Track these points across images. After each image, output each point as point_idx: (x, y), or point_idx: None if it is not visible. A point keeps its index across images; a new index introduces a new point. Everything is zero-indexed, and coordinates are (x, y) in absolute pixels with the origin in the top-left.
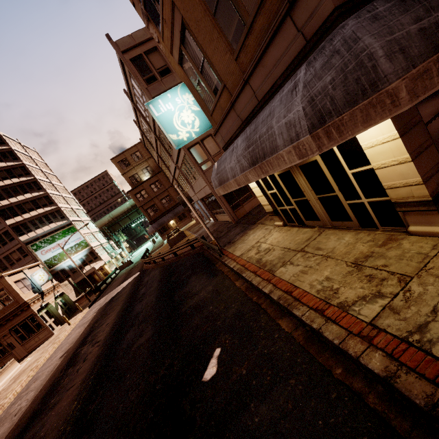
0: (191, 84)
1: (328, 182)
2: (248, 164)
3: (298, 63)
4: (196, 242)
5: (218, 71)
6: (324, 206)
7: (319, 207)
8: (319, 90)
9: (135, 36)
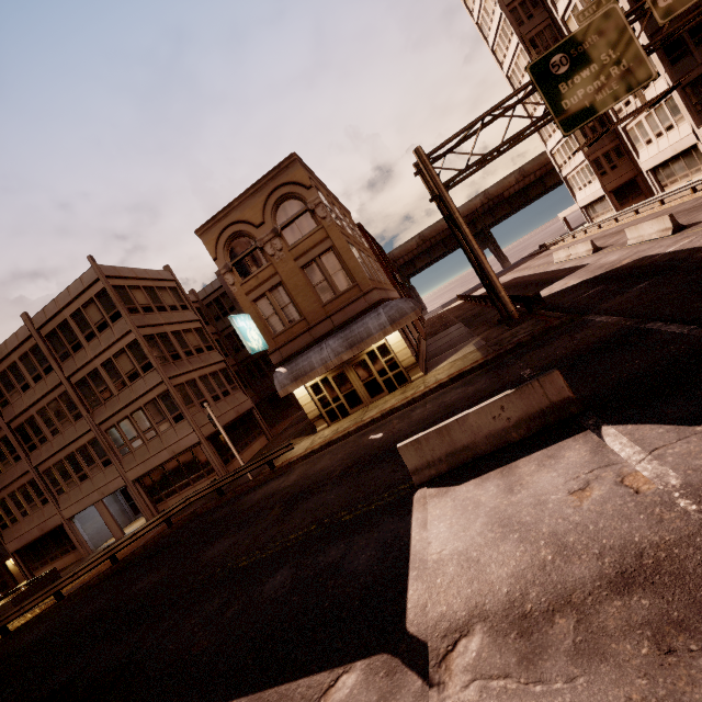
0: (260, 316)
1: (371, 370)
2: (346, 349)
3: (364, 312)
4: (184, 507)
5: (302, 310)
6: (367, 389)
7: (363, 391)
8: (391, 314)
9: (120, 270)
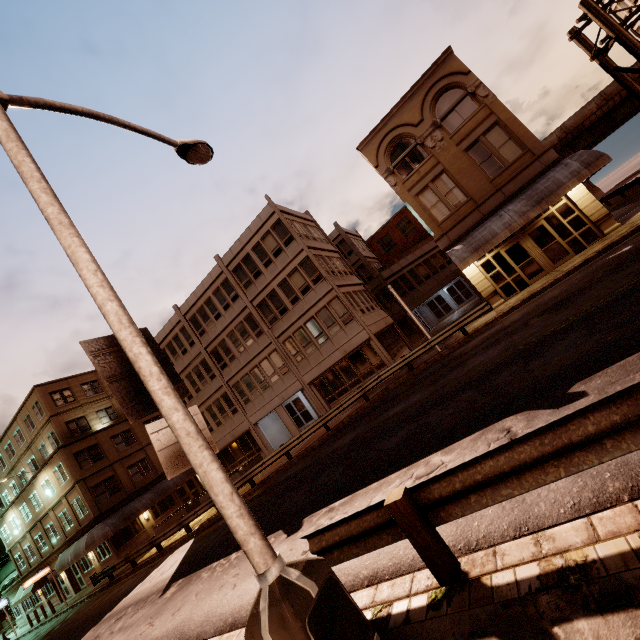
0: (424, 207)
1: (550, 235)
2: (532, 207)
3: (540, 175)
4: (377, 383)
5: (468, 191)
6: (547, 255)
7: (543, 259)
8: (583, 159)
9: (284, 208)
